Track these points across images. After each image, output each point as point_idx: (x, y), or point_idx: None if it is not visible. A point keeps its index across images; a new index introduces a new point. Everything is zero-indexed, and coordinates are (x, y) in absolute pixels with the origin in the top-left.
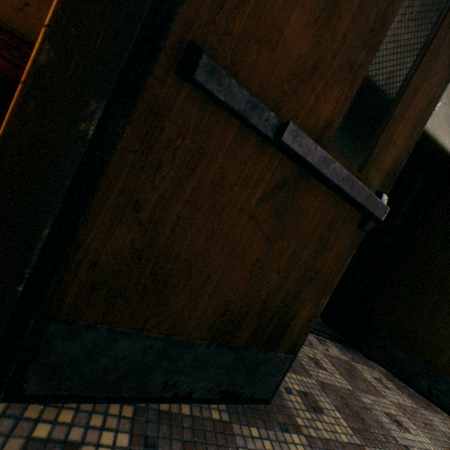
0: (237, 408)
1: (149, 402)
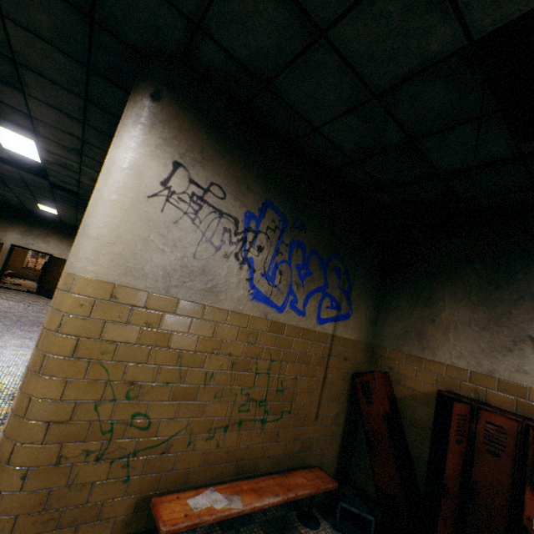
0: None
1: None
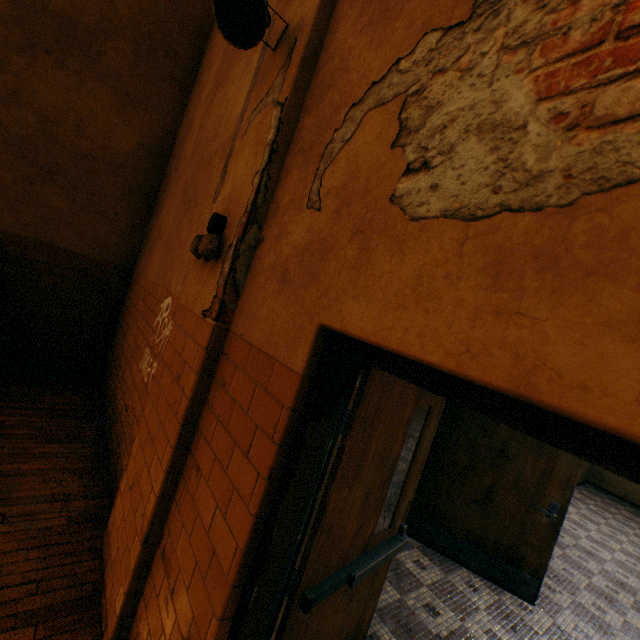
0: None
1: None
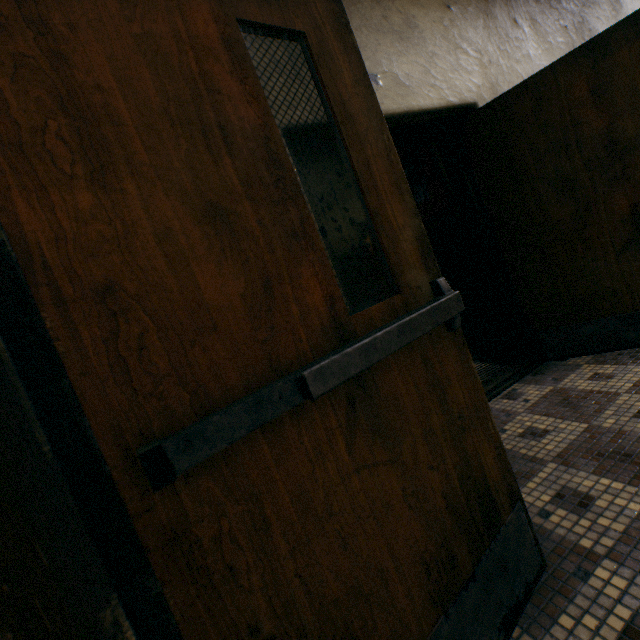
0: (527, 612)
1: None
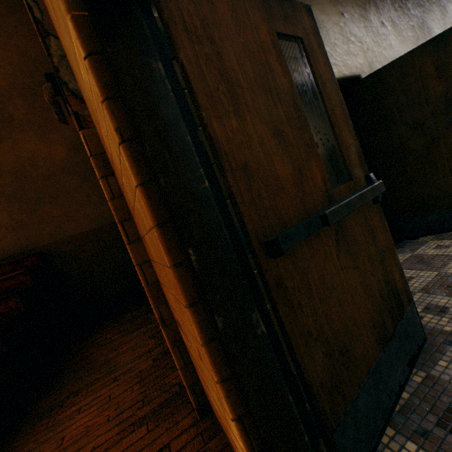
0: (418, 362)
1: (391, 414)
